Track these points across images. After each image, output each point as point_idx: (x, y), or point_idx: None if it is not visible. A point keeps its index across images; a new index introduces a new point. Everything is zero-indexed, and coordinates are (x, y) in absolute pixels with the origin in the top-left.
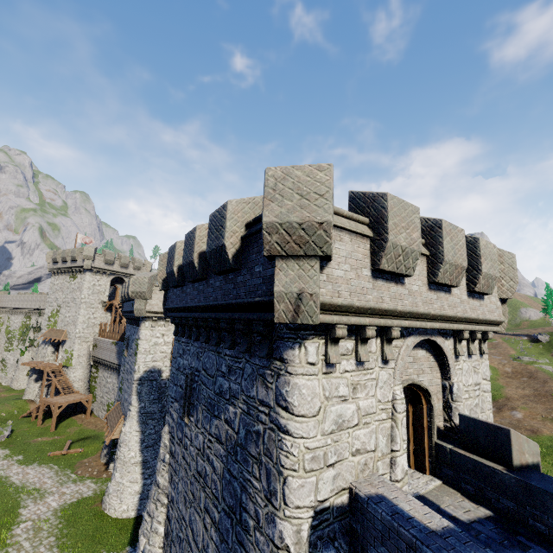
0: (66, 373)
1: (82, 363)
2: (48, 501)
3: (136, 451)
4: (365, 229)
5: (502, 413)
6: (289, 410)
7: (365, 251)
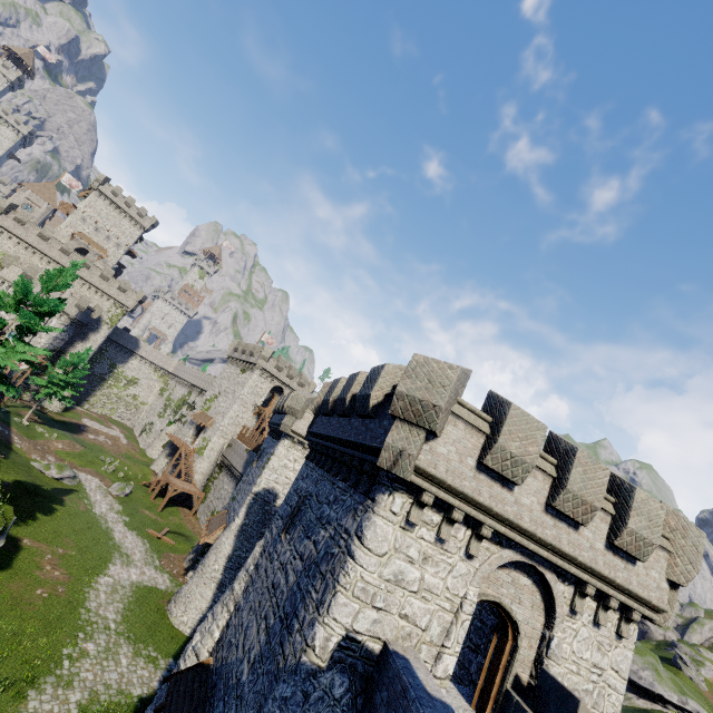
0: (194, 460)
1: (211, 457)
2: (131, 571)
3: (221, 566)
4: (484, 425)
5: None
6: (361, 540)
7: (477, 443)
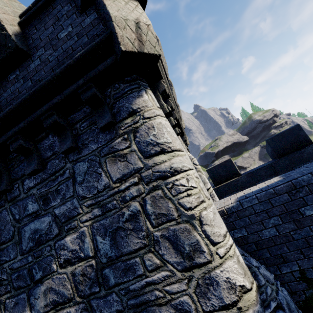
0: None
1: None
2: None
3: None
4: None
5: None
6: (166, 151)
7: None
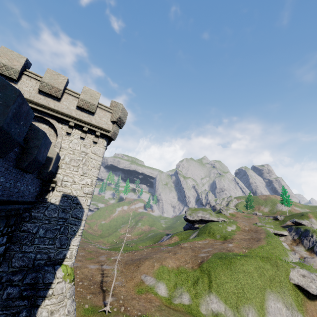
0: None
1: None
2: None
3: None
4: None
5: (223, 244)
6: None
7: None
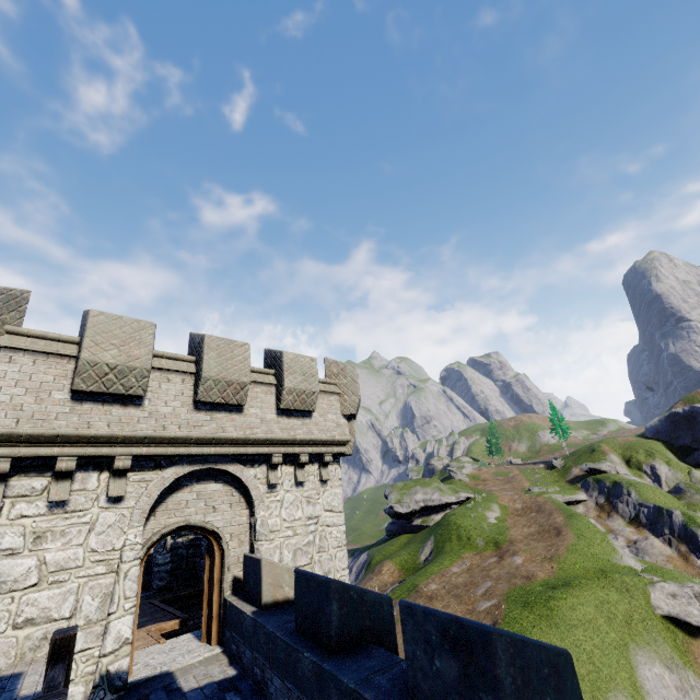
0: None
1: None
2: None
3: None
4: (68, 348)
5: (503, 562)
6: None
7: (65, 371)
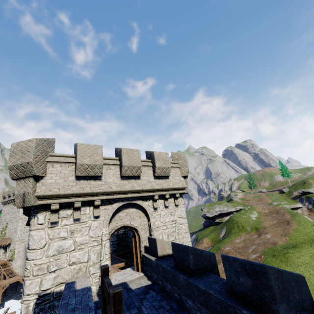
0: (11, 264)
1: (21, 256)
2: None
3: None
4: (71, 159)
5: (260, 237)
6: (28, 248)
7: (72, 169)
